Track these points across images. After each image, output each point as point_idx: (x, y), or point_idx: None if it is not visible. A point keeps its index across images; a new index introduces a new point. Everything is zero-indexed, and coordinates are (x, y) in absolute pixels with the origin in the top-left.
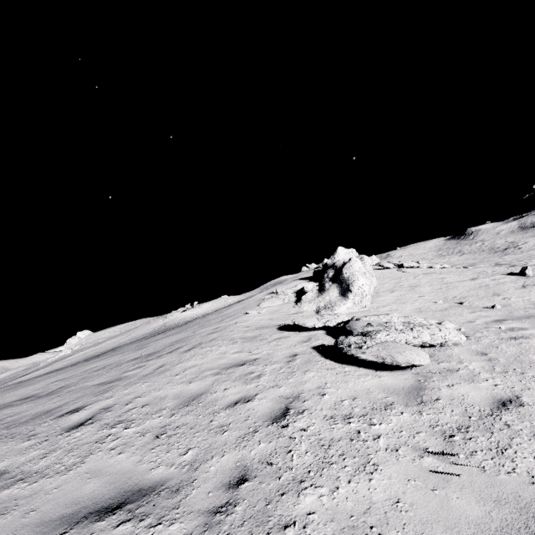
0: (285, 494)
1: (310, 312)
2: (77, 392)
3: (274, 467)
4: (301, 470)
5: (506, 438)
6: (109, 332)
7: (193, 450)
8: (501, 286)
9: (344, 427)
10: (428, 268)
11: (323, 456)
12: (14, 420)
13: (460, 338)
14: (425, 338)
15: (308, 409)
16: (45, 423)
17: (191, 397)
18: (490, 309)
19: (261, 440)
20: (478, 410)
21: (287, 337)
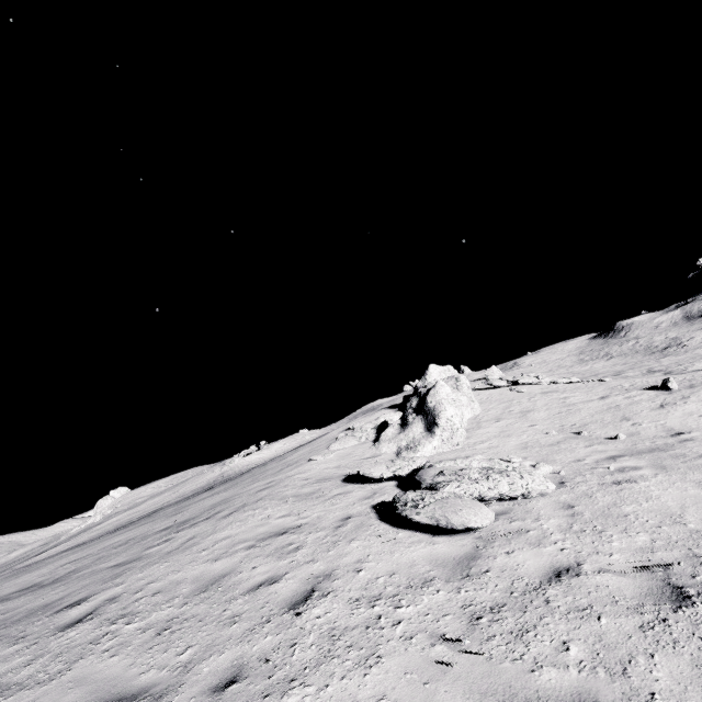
0: (269, 695)
1: (389, 454)
2: (86, 578)
3: (271, 665)
4: (297, 666)
5: (536, 618)
6: (152, 488)
7: (193, 648)
8: (634, 406)
9: (366, 612)
10: (549, 385)
11: (328, 648)
12: (6, 619)
13: (546, 486)
14: (502, 488)
15: (335, 590)
16: (39, 621)
17: (211, 580)
18: (612, 441)
19: (269, 633)
20: (525, 584)
21: (350, 492)
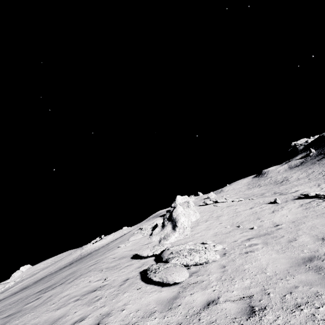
0: None
1: (156, 241)
2: None
3: None
4: None
5: None
6: (43, 264)
7: None
8: (262, 212)
9: None
10: (230, 202)
11: None
12: None
13: (215, 257)
14: (196, 259)
15: (109, 322)
16: None
17: (52, 321)
18: (251, 230)
19: None
20: (193, 310)
21: (132, 264)
